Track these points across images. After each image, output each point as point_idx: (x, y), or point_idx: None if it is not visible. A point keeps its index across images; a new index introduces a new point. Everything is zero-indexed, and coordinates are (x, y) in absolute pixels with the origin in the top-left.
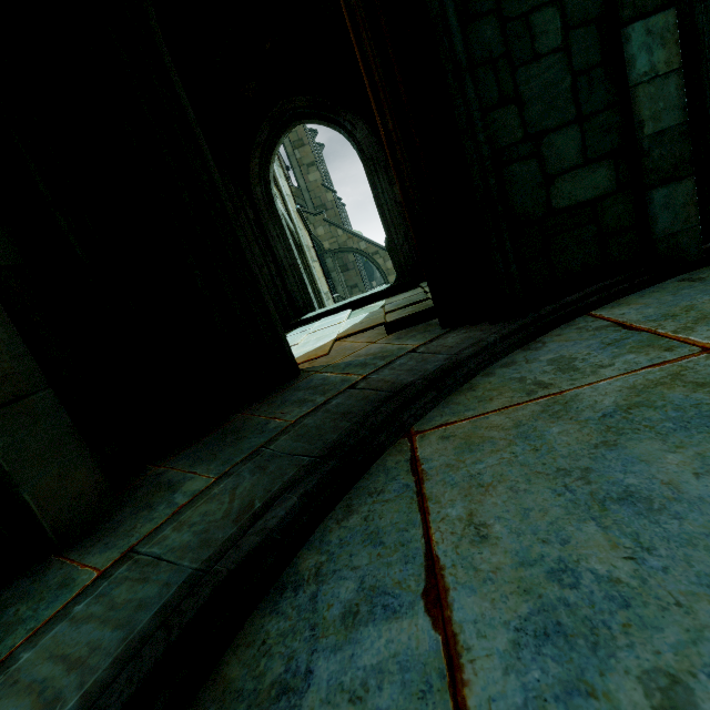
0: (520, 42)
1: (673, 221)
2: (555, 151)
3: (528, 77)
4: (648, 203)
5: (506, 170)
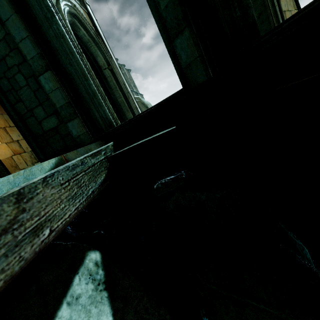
0: (15, 84)
1: (77, 132)
2: (37, 114)
3: (21, 93)
4: (68, 127)
5: (27, 121)
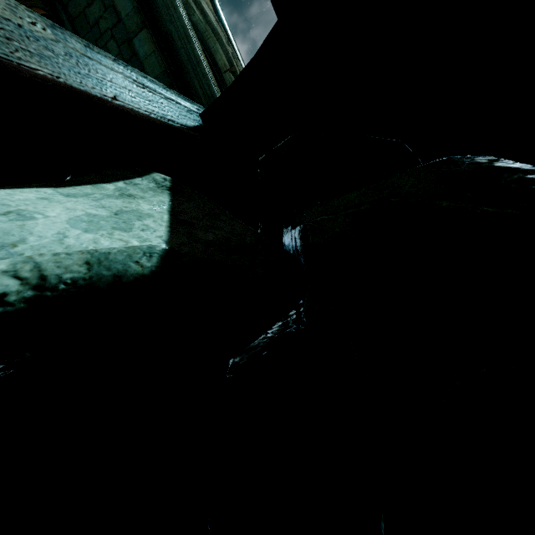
0: None
1: None
2: None
3: None
4: None
5: None
